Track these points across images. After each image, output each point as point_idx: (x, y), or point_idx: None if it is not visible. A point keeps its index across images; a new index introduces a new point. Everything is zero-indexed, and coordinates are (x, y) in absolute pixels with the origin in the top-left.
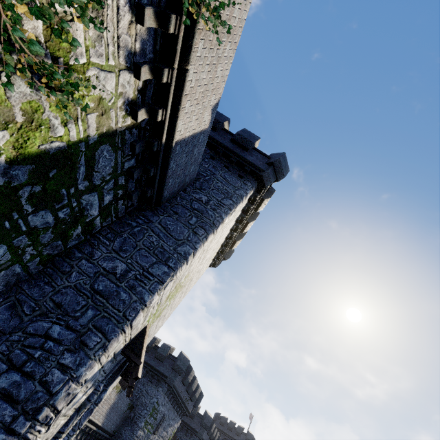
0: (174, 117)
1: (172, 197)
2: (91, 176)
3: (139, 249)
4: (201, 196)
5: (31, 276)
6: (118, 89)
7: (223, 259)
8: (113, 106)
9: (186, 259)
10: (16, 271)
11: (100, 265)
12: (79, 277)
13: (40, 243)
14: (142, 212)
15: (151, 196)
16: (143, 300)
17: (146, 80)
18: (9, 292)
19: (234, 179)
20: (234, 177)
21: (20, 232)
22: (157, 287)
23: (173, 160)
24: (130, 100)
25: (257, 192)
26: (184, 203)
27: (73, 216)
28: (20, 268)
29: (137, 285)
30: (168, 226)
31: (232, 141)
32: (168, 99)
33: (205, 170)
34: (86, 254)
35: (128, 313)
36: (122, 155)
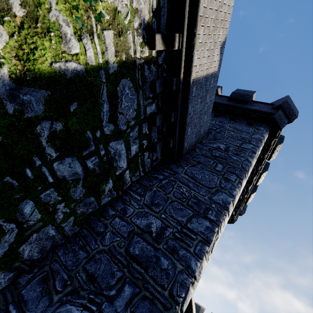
0: (190, 46)
1: (191, 150)
2: (115, 118)
3: (171, 201)
4: (218, 145)
5: (67, 238)
6: (133, 2)
7: (239, 214)
8: (130, 27)
9: (227, 209)
10: (50, 233)
11: (134, 223)
12: (113, 238)
13: (71, 198)
14: (166, 166)
15: (173, 147)
16: (190, 269)
17: (159, 0)
18: (45, 259)
19: (245, 127)
20: (243, 125)
21: (47, 183)
22: (203, 249)
23: (190, 104)
24: (145, 24)
25: (270, 136)
26: (204, 153)
27: (102, 168)
28: (54, 230)
29: (179, 247)
30: (194, 175)
31: (230, 100)
32: (184, 19)
33: (213, 125)
34: (119, 211)
35: (174, 291)
36: (143, 96)
